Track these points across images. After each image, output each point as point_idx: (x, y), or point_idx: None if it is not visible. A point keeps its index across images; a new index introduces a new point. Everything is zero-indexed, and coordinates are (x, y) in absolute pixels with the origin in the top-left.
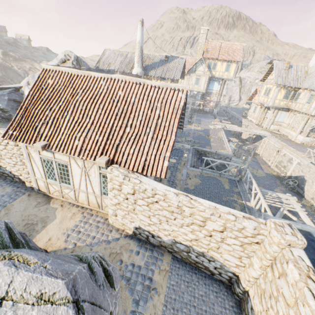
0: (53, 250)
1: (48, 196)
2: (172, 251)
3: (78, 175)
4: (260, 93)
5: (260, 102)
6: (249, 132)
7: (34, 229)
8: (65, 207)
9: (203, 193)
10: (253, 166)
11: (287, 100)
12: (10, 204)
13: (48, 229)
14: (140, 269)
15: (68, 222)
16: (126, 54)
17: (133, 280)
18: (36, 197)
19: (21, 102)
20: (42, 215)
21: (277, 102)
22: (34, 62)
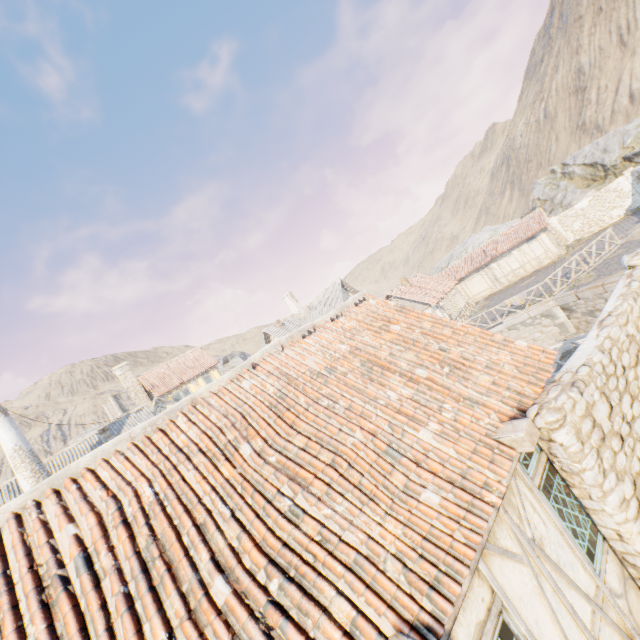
0: None
1: None
2: None
3: (539, 609)
4: None
5: None
6: None
7: None
8: None
9: None
10: None
11: None
12: None
13: None
14: None
15: None
16: None
17: None
18: None
19: None
20: None
21: None
22: None
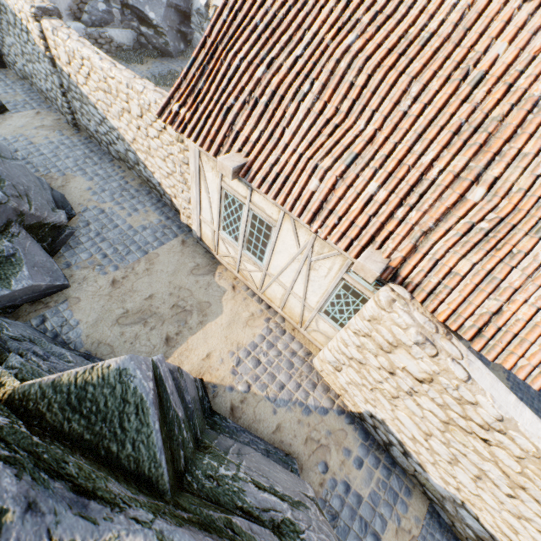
0: (212, 381)
1: (214, 257)
2: (433, 499)
3: (286, 256)
4: None
5: None
6: None
7: (185, 321)
8: (239, 294)
9: None
10: None
11: None
12: (154, 252)
13: (208, 332)
14: (358, 503)
15: (241, 331)
16: None
17: (342, 521)
18: (194, 250)
19: (186, 15)
20: (200, 297)
21: None
22: None
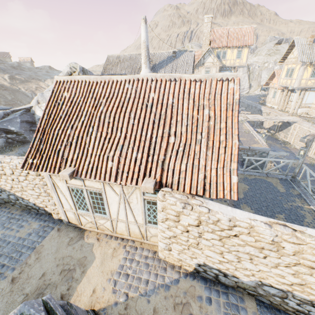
0: (101, 307)
1: (80, 228)
2: (254, 294)
3: (115, 204)
4: (280, 75)
5: (282, 85)
6: (276, 120)
7: (72, 277)
8: (102, 241)
9: (257, 202)
10: (287, 157)
11: (314, 78)
12: (40, 245)
13: (89, 275)
14: None
15: (111, 262)
16: (131, 57)
17: None
18: (67, 231)
19: (33, 122)
20: (78, 256)
21: (304, 82)
22: (39, 81)
